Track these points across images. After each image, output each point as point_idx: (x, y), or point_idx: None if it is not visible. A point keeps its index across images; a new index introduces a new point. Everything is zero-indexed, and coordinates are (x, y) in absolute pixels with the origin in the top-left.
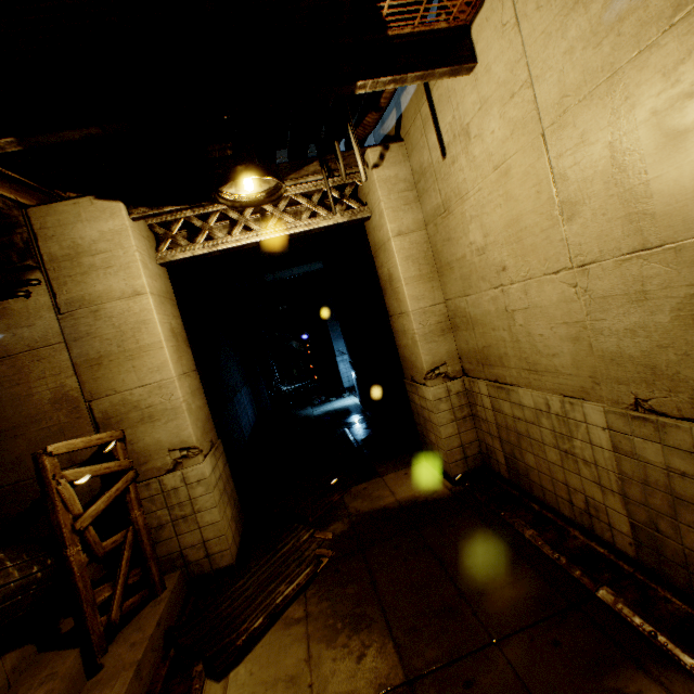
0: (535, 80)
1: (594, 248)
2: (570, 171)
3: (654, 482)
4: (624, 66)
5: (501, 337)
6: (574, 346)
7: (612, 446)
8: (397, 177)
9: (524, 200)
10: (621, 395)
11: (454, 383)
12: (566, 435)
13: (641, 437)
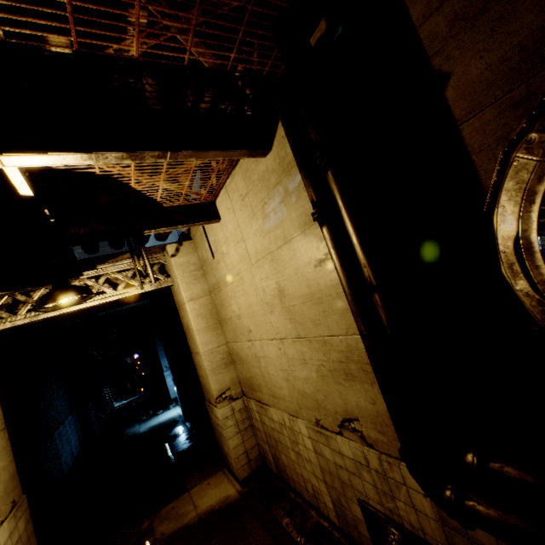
0: (245, 240)
1: (283, 331)
2: (267, 289)
3: (333, 472)
4: (274, 251)
5: (257, 372)
6: (287, 384)
7: (314, 449)
8: (189, 262)
9: (252, 295)
10: (311, 416)
11: (237, 402)
12: (295, 441)
13: (322, 443)
